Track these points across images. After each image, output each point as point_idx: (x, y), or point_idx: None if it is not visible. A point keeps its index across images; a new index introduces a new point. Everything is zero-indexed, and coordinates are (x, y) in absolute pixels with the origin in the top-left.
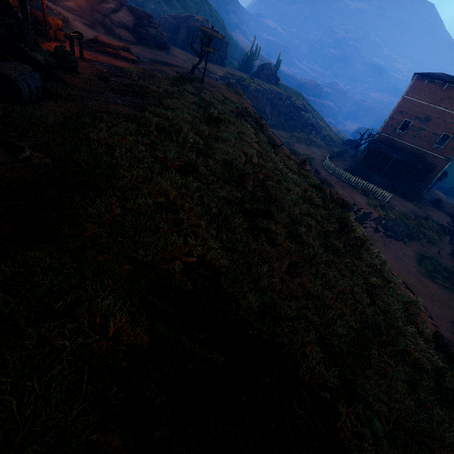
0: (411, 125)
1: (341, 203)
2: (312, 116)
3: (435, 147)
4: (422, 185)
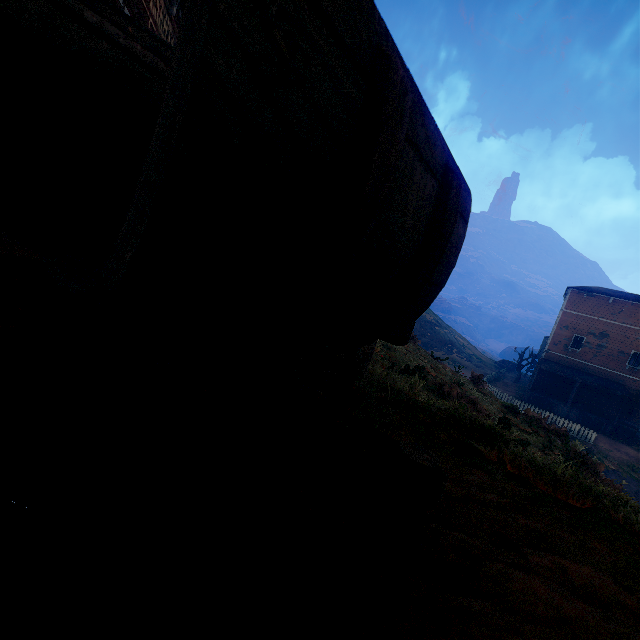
0: (586, 342)
1: (554, 431)
2: (449, 332)
3: (628, 368)
4: (633, 420)
